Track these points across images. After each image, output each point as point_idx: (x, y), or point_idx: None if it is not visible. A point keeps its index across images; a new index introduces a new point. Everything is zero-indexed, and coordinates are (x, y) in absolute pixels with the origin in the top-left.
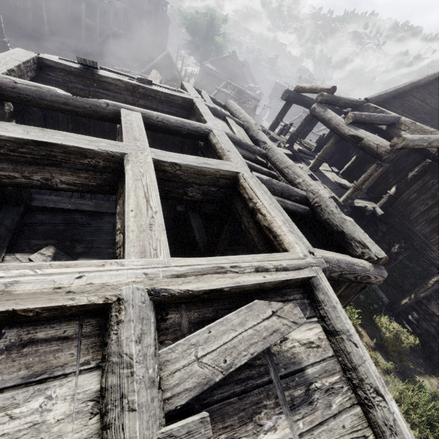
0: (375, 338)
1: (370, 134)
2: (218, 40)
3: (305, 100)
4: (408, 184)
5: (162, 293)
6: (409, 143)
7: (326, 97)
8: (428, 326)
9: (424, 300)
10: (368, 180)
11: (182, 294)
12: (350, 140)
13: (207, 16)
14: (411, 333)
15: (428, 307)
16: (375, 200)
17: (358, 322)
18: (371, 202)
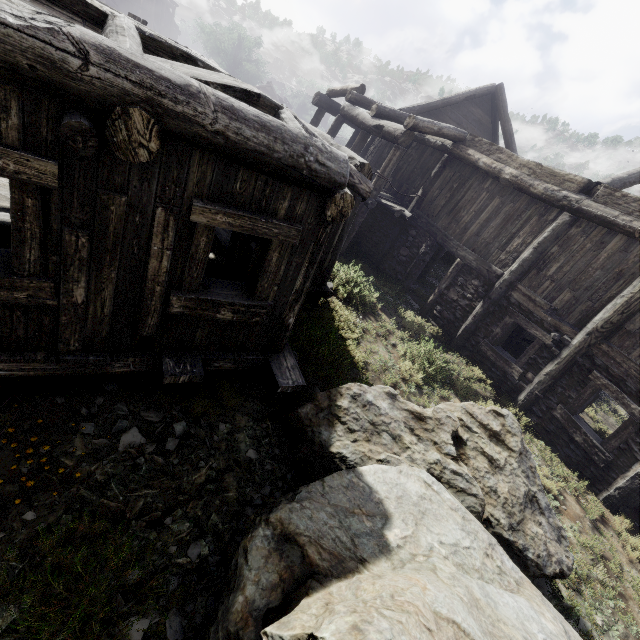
0: (394, 317)
1: (391, 122)
2: (249, 67)
3: (339, 109)
4: (432, 182)
5: (147, 34)
6: (419, 123)
7: (356, 95)
8: (449, 315)
9: (446, 290)
10: (389, 166)
11: (163, 43)
12: (374, 132)
13: (233, 33)
14: (437, 329)
15: (448, 296)
16: (406, 206)
17: (379, 305)
18: (402, 207)
